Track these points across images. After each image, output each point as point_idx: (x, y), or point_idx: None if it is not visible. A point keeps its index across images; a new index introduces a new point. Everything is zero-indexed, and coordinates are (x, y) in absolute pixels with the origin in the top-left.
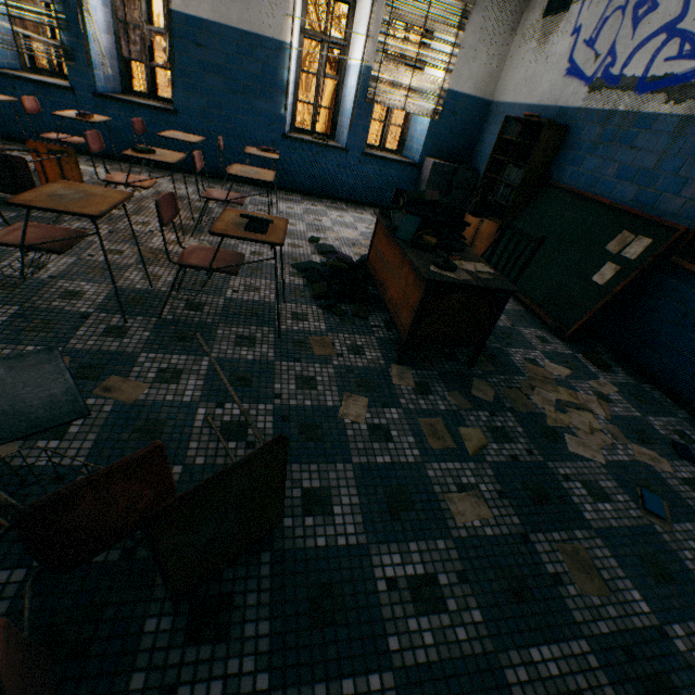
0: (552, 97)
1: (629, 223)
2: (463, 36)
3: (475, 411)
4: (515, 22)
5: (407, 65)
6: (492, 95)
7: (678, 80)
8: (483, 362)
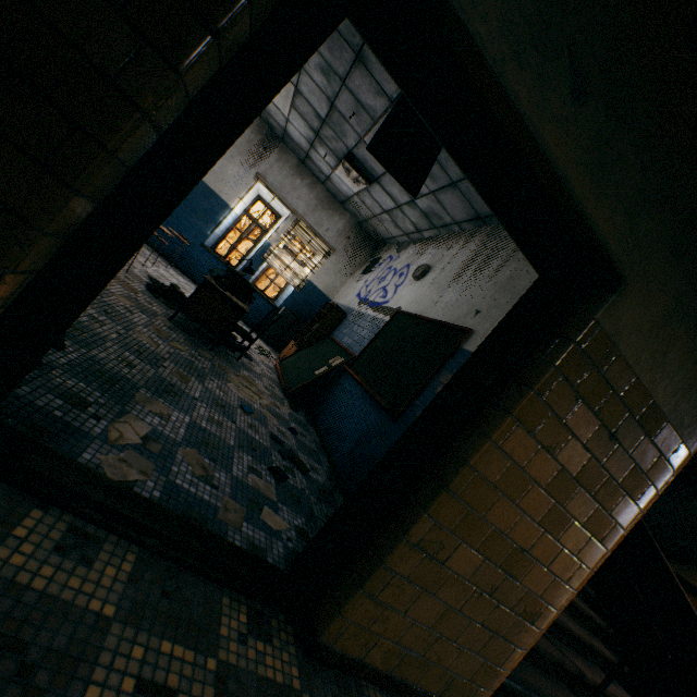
0: (349, 302)
1: (343, 353)
2: (325, 261)
3: (192, 350)
4: (353, 271)
5: (296, 260)
6: (333, 297)
7: (378, 304)
8: (222, 357)
